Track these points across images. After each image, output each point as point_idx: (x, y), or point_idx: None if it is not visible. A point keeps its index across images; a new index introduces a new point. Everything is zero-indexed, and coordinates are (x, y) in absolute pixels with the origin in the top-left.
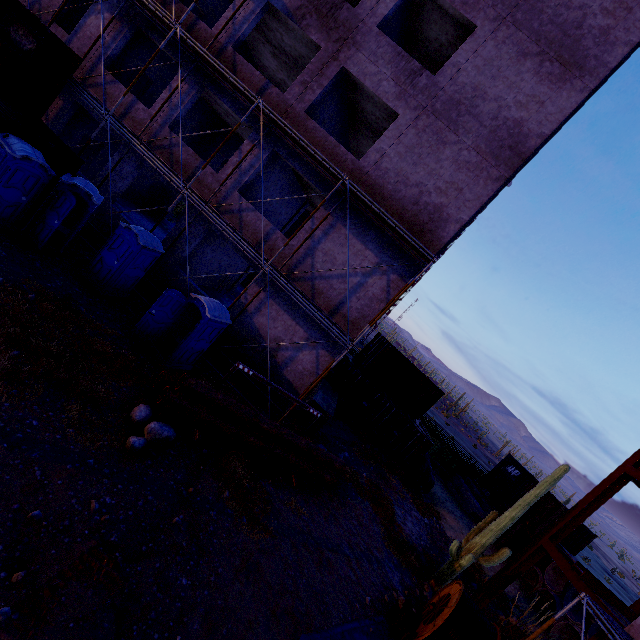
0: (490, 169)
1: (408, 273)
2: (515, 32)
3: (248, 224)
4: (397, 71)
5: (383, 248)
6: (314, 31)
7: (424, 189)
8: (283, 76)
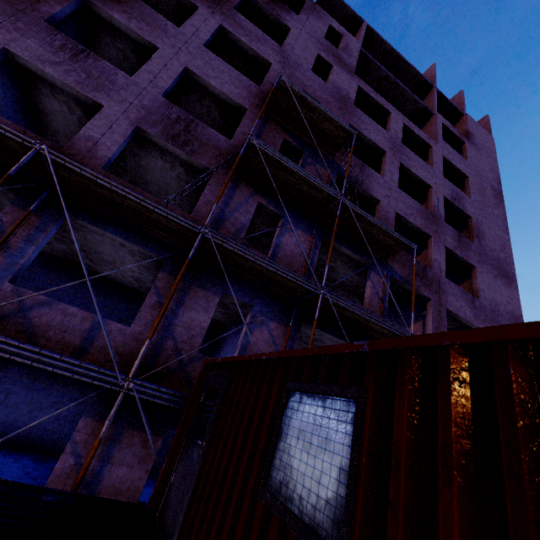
0: None
1: None
2: (487, 266)
3: None
4: (466, 302)
5: None
6: (423, 289)
7: None
8: None
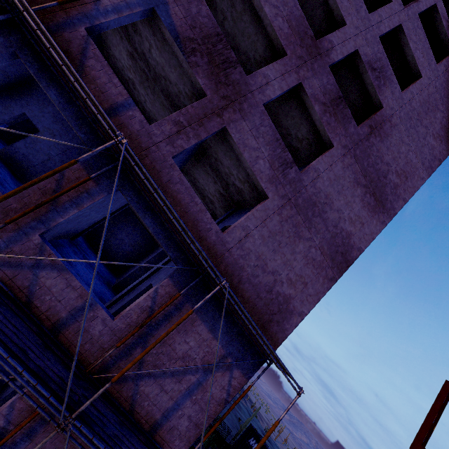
0: (328, 269)
1: (251, 368)
2: (354, 163)
3: (47, 290)
4: (273, 155)
5: (231, 338)
6: (202, 73)
7: (278, 278)
8: (134, 77)
